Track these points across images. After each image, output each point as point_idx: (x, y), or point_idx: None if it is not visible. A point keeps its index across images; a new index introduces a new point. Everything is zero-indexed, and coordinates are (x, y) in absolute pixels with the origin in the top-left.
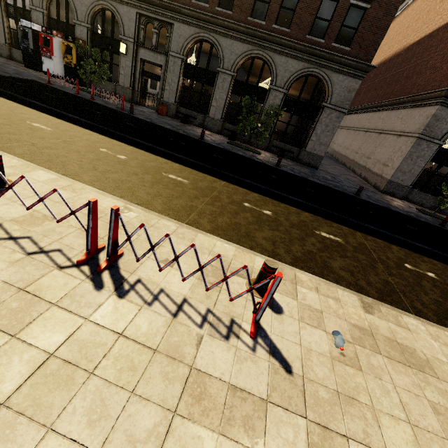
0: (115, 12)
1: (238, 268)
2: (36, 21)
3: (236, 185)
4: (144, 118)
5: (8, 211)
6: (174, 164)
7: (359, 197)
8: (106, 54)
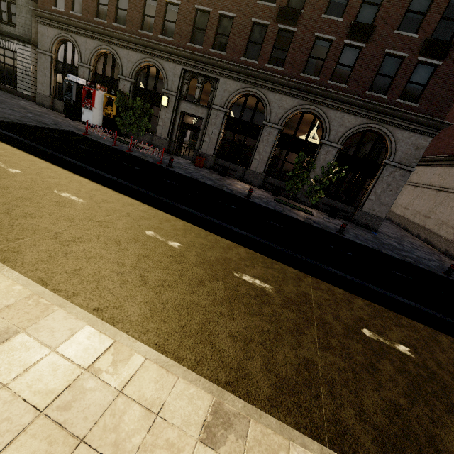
0: (160, 69)
1: None
2: (82, 76)
3: (325, 281)
4: (184, 172)
5: None
6: (239, 248)
7: (452, 278)
8: (148, 107)
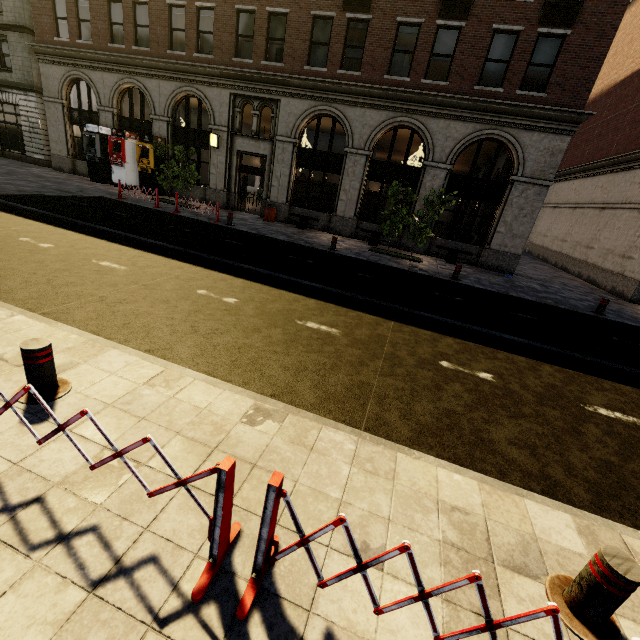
0: (202, 98)
1: (508, 545)
2: (104, 123)
3: (411, 325)
4: (248, 229)
5: (57, 457)
6: (308, 300)
7: (604, 316)
8: (193, 152)
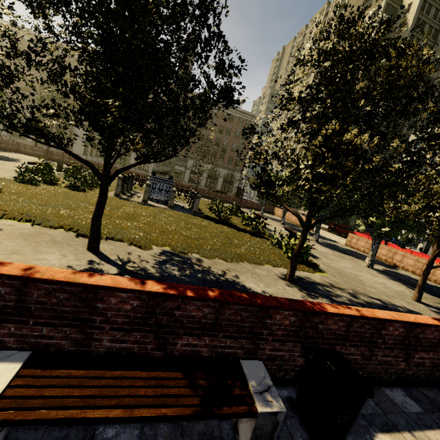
0: None
1: None
2: None
3: None
4: None
5: None
6: None
7: None
8: None
